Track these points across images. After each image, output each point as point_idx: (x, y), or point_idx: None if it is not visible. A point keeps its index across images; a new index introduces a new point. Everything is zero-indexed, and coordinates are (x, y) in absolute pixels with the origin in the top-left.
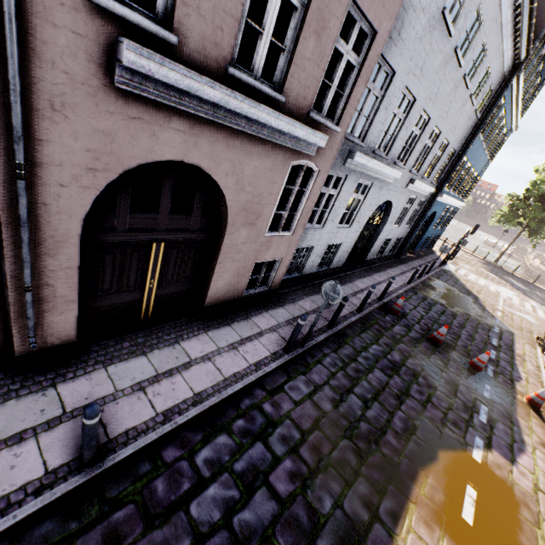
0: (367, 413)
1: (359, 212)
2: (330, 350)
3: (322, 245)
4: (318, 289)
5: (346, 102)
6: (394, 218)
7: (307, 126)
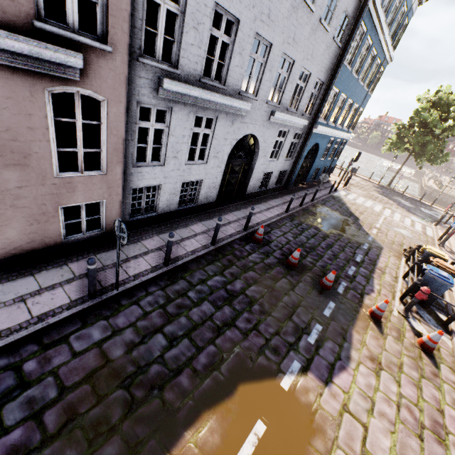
0: (167, 353)
1: (213, 147)
2: (158, 288)
3: (173, 183)
4: (175, 227)
5: (107, 13)
6: (267, 152)
7: (46, 41)
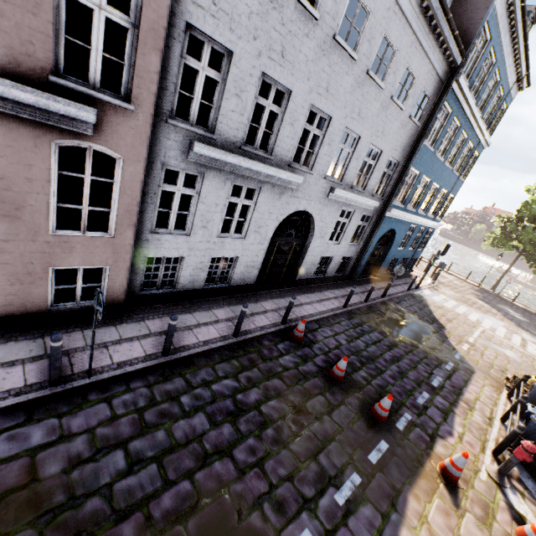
0: (120, 482)
1: (254, 220)
2: (144, 383)
3: (200, 256)
4: (195, 308)
5: (133, 74)
6: (325, 232)
7: (60, 95)
